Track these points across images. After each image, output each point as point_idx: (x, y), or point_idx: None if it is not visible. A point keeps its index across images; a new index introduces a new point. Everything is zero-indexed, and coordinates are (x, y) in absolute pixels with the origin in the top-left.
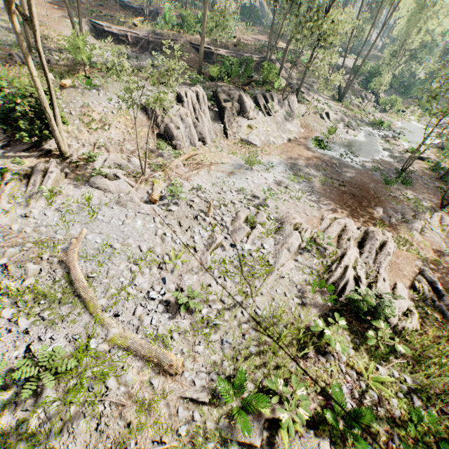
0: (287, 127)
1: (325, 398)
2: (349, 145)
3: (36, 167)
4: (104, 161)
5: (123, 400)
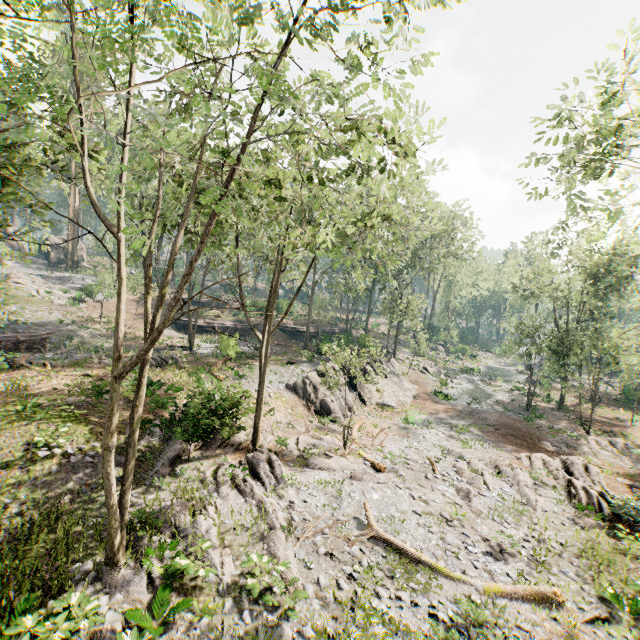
0: (405, 385)
1: None
2: (464, 393)
3: (257, 458)
4: (294, 444)
5: (551, 634)
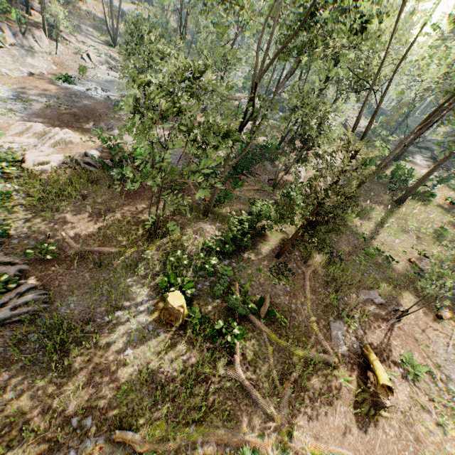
0: (28, 61)
1: None
2: (105, 84)
3: None
4: None
5: None
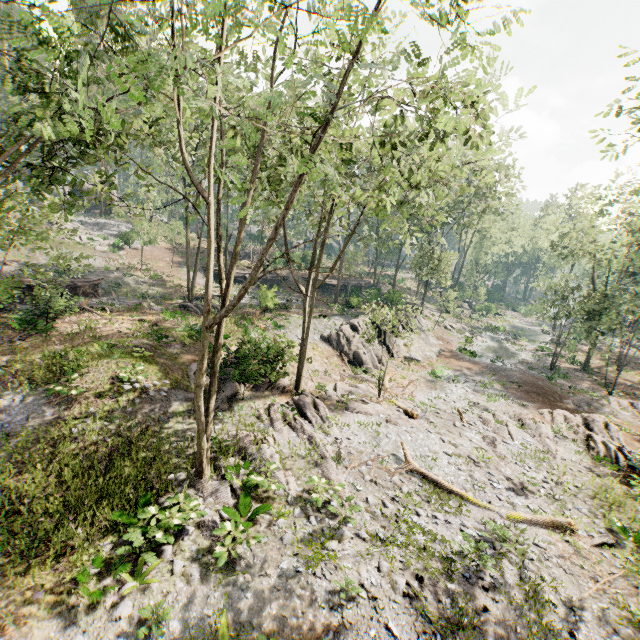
0: (431, 341)
1: None
2: (488, 351)
3: (302, 401)
4: (332, 390)
5: (563, 552)
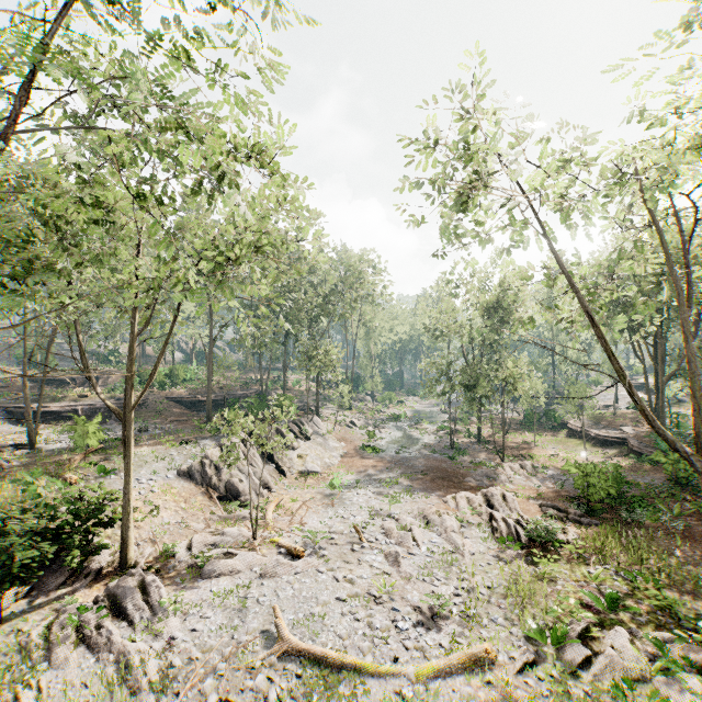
0: (331, 445)
1: (587, 607)
2: (393, 442)
3: (122, 587)
4: (186, 549)
5: None
